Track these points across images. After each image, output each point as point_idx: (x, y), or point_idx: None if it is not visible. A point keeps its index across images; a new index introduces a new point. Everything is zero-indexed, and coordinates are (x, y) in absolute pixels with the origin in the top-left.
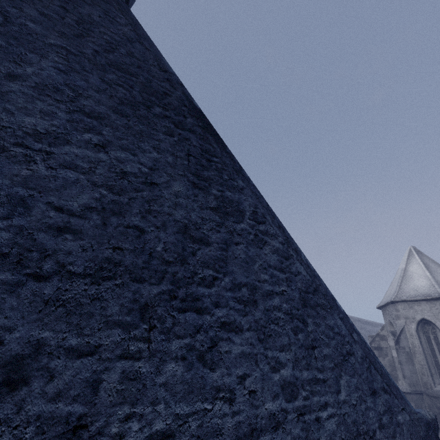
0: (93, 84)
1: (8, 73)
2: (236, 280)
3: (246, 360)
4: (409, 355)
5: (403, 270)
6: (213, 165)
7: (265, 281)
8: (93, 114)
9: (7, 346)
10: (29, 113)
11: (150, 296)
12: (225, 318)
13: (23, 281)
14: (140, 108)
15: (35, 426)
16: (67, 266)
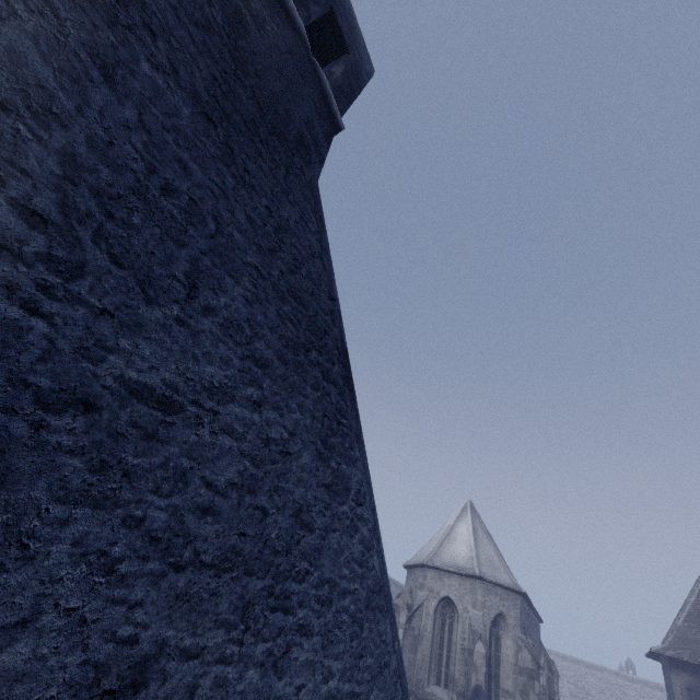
0: (270, 320)
1: (205, 305)
2: (323, 575)
3: (307, 669)
4: (416, 639)
5: (450, 528)
6: (341, 429)
7: (344, 577)
8: (261, 361)
9: (140, 645)
10: (211, 360)
11: (254, 592)
12: (304, 620)
13: (166, 571)
14: (300, 353)
15: None
16: (201, 554)
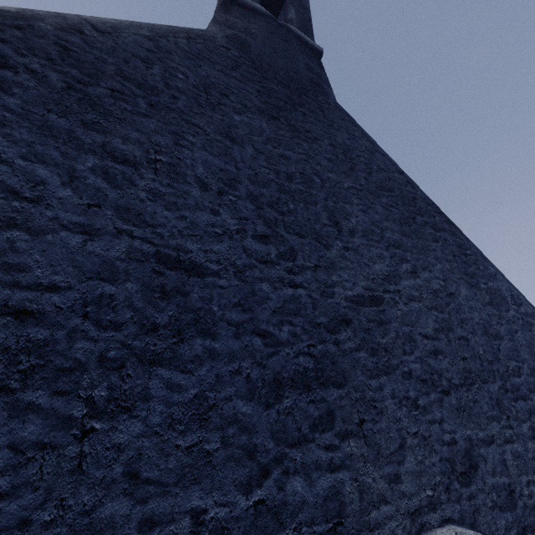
0: (381, 214)
1: (348, 230)
2: (530, 366)
3: None
4: None
5: None
6: (469, 259)
7: None
8: (396, 244)
9: (459, 443)
10: (374, 261)
11: (495, 393)
12: None
13: (441, 397)
14: (411, 223)
15: (494, 492)
16: (451, 380)
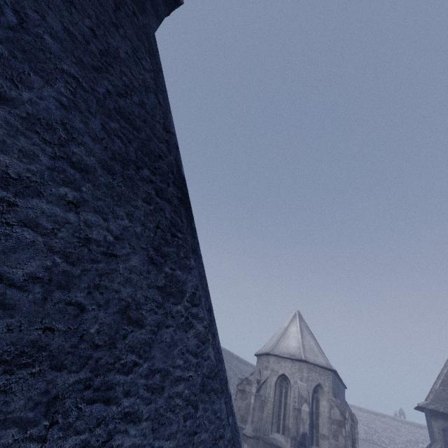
0: (92, 130)
1: None
2: (154, 366)
3: None
4: (263, 403)
5: (285, 329)
6: (176, 240)
7: (178, 366)
8: (80, 165)
9: None
10: (6, 150)
11: (64, 386)
12: (130, 408)
13: None
14: (130, 168)
15: None
16: None
